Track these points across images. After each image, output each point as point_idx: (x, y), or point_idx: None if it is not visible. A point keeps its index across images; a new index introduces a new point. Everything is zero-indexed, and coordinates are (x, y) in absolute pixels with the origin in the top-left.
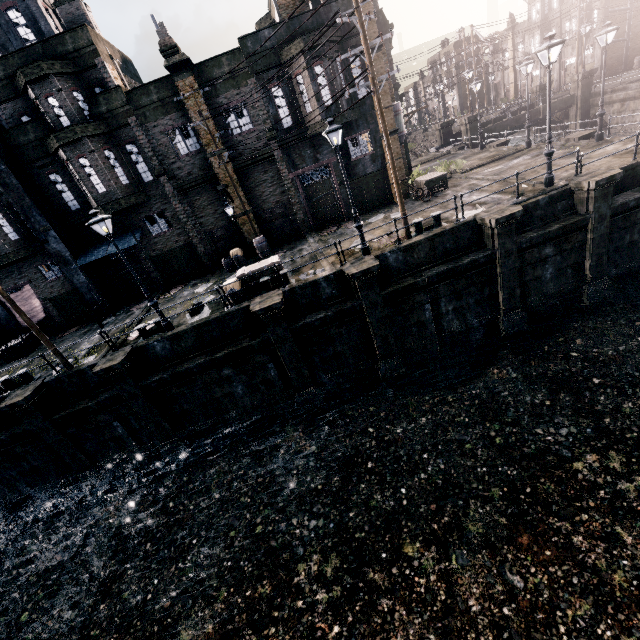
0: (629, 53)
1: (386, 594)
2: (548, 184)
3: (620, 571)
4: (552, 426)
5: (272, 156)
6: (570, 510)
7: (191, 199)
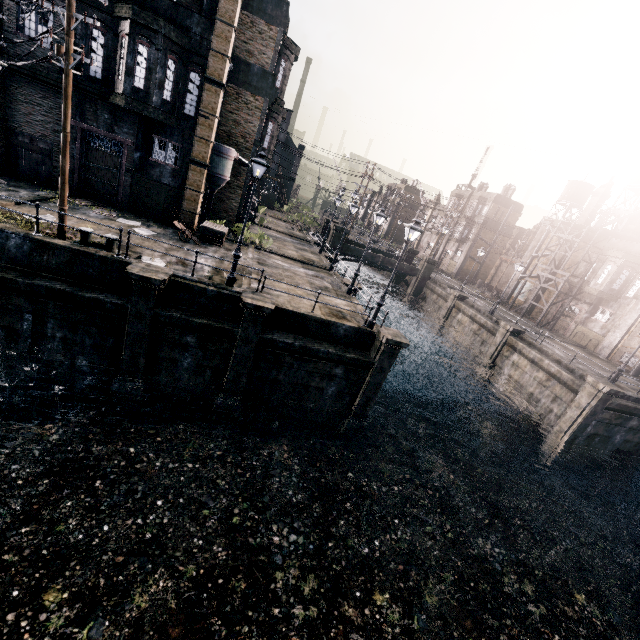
0: (479, 274)
1: None
2: (227, 282)
3: None
4: None
5: (60, 88)
6: None
7: None
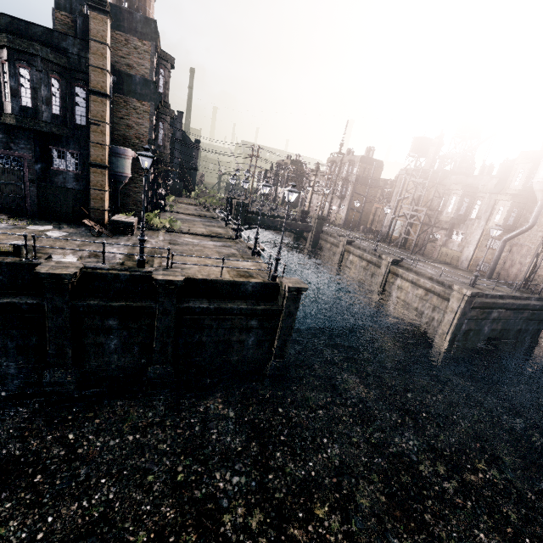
0: (361, 221)
1: None
2: (138, 264)
3: None
4: None
5: None
6: None
7: None
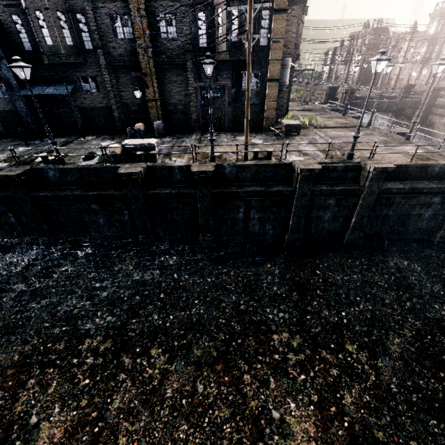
0: None
1: (125, 371)
2: (348, 157)
3: (256, 400)
4: (276, 309)
5: (185, 64)
6: (253, 359)
7: (118, 75)
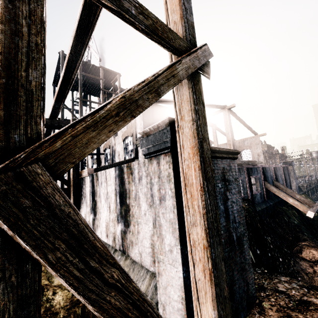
0: None
1: None
2: None
3: None
4: None
5: None
6: None
7: None
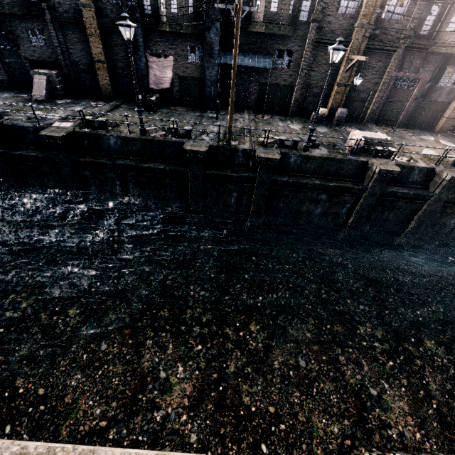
0: None
1: (418, 358)
2: None
3: None
4: None
5: (394, 51)
6: None
7: (317, 52)
